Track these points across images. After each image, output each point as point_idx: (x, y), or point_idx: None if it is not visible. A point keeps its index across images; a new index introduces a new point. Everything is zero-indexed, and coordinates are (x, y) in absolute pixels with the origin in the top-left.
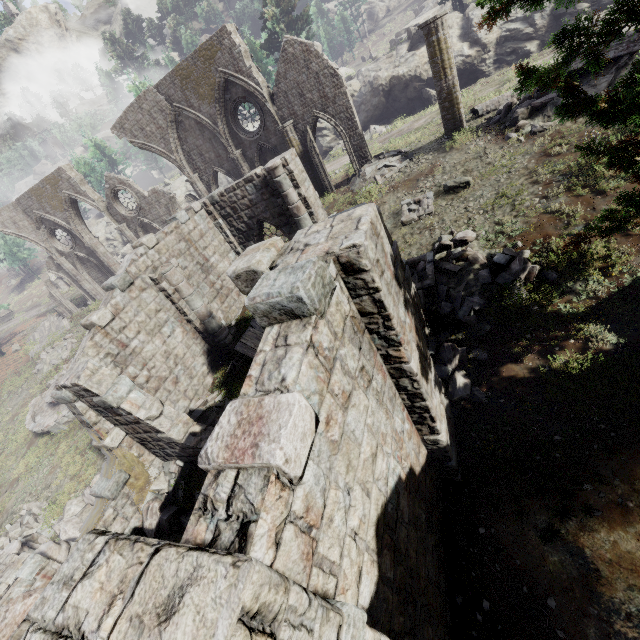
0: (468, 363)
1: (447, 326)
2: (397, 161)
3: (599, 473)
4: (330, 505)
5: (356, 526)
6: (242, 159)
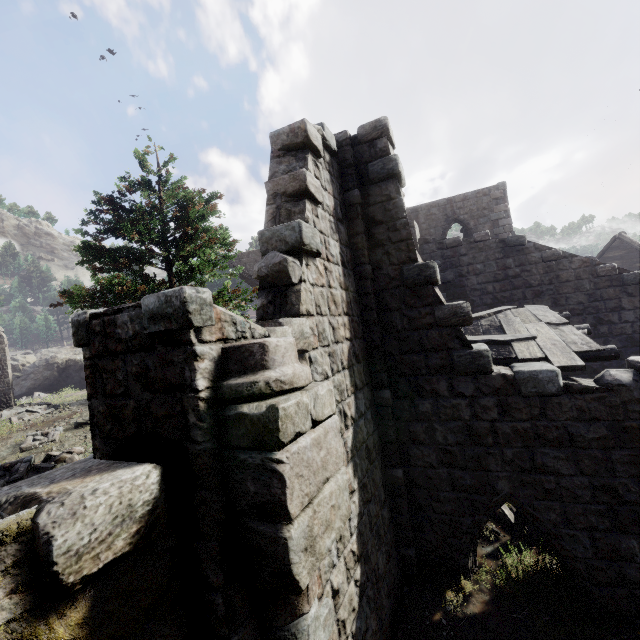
0: None
1: None
2: (43, 409)
3: None
4: None
5: None
6: None
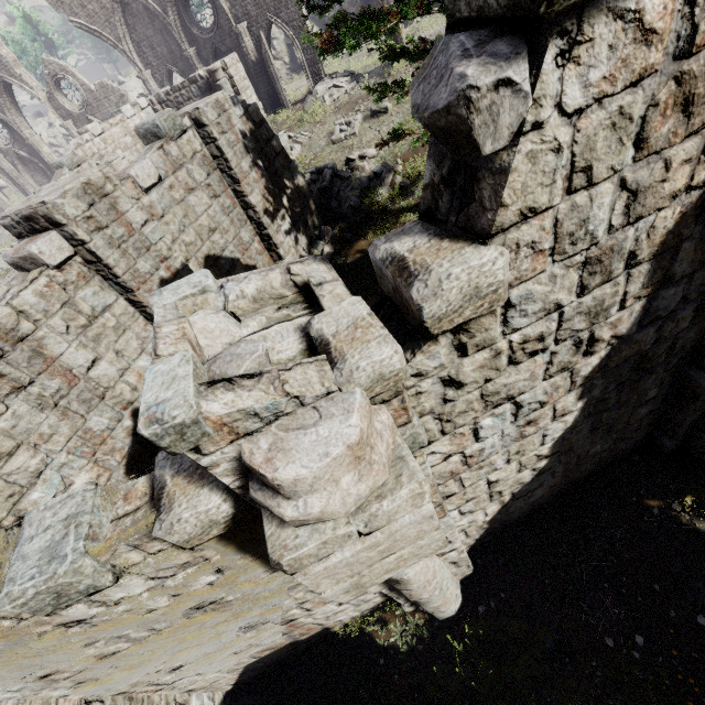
0: (337, 241)
1: (334, 219)
2: (346, 82)
3: (377, 290)
4: (168, 218)
5: (188, 242)
6: (197, 59)
